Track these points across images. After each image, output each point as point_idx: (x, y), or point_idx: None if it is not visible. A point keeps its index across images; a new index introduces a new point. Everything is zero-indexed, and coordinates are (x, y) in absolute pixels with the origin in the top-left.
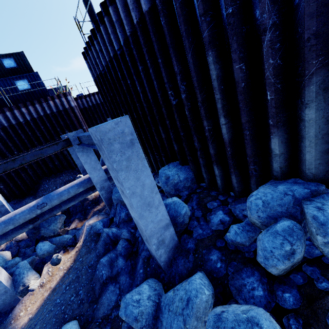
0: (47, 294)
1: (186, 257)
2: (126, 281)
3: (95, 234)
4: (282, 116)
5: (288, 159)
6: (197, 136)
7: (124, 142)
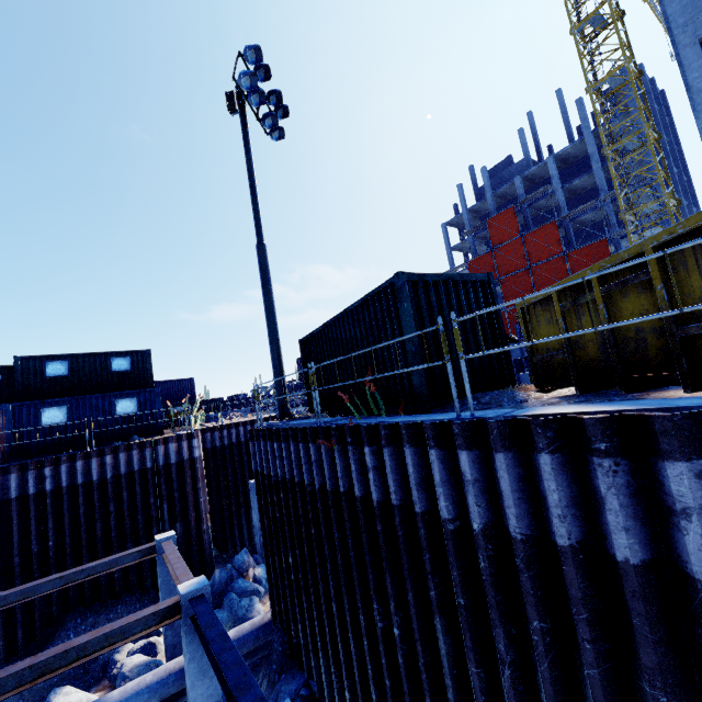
0: None
1: None
2: None
3: None
4: None
5: None
6: None
7: None
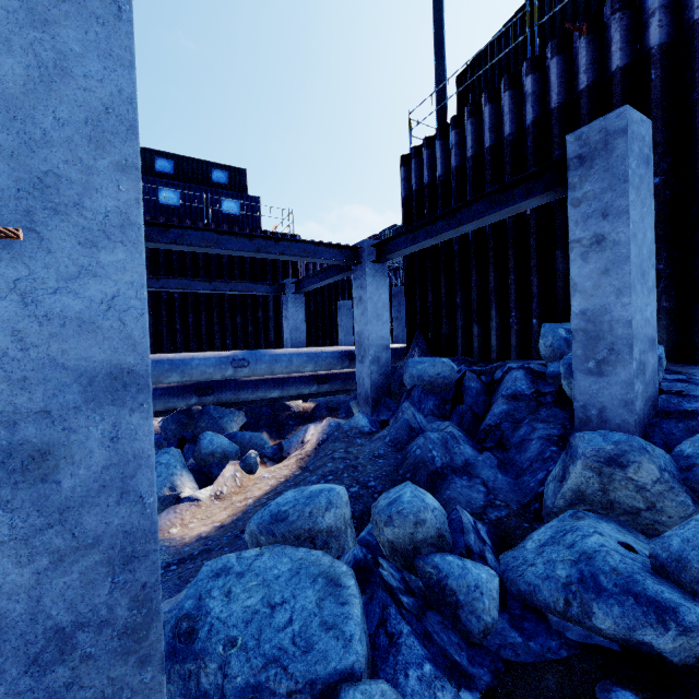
0: (248, 501)
1: (690, 419)
2: (497, 478)
3: (356, 430)
4: None
5: None
6: (668, 251)
7: (642, 152)
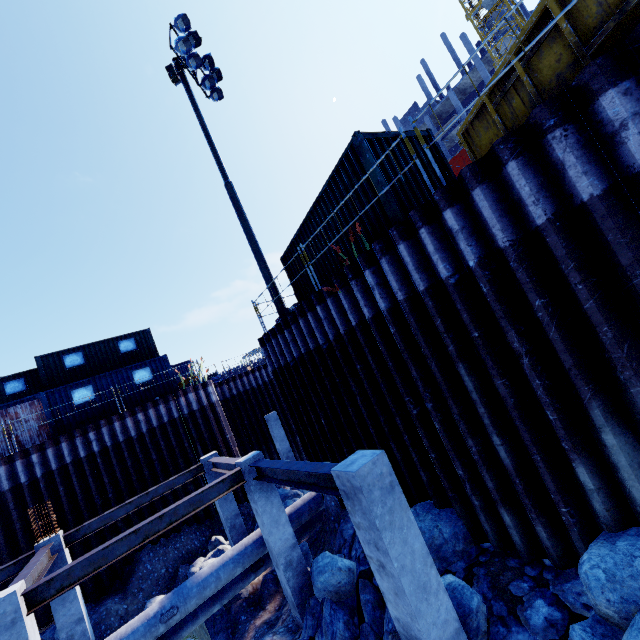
0: None
1: None
2: None
3: None
4: (577, 439)
5: (612, 495)
6: (460, 459)
7: (384, 487)
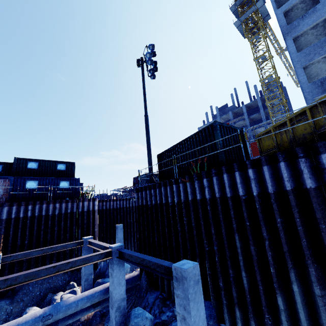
0: None
1: None
2: None
3: None
4: (281, 284)
5: (290, 314)
6: (223, 278)
7: (195, 280)
